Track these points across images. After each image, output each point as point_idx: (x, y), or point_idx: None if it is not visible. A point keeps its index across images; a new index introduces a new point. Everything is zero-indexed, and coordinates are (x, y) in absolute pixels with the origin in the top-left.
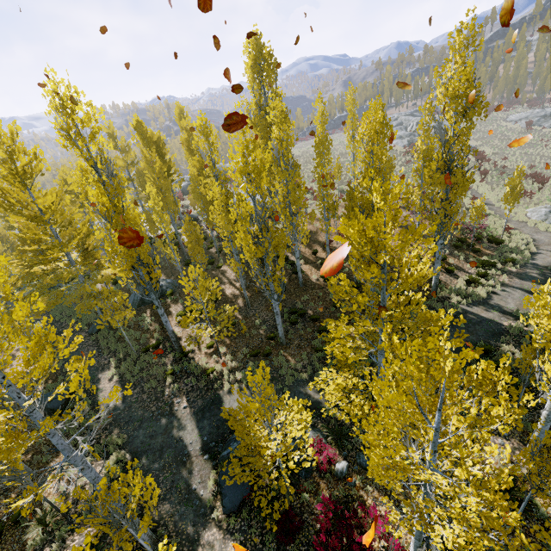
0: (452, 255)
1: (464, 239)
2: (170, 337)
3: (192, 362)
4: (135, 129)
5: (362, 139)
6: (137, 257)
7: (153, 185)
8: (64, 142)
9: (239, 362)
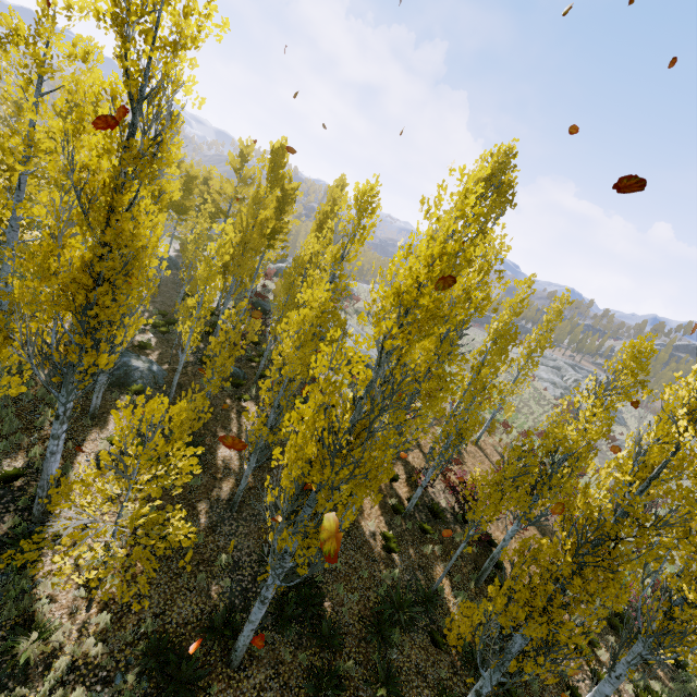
0: (603, 638)
1: (628, 618)
2: (40, 484)
3: (28, 572)
4: (272, 152)
5: (686, 404)
6: (81, 306)
7: (241, 233)
8: (109, 14)
9: (109, 657)
